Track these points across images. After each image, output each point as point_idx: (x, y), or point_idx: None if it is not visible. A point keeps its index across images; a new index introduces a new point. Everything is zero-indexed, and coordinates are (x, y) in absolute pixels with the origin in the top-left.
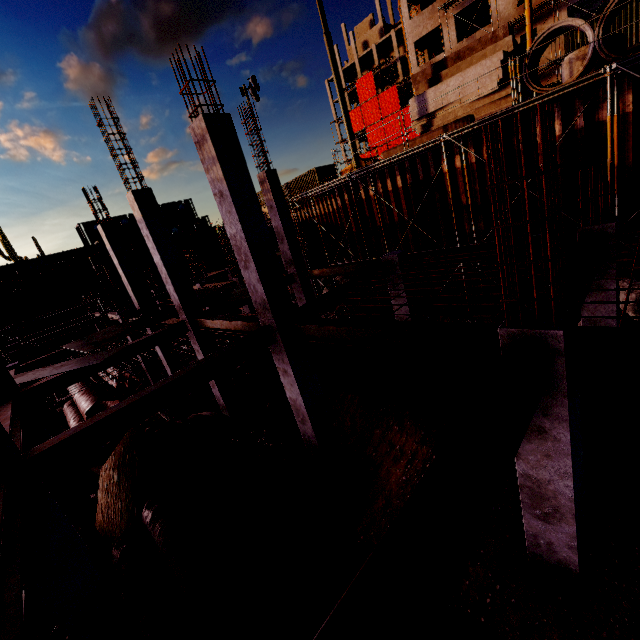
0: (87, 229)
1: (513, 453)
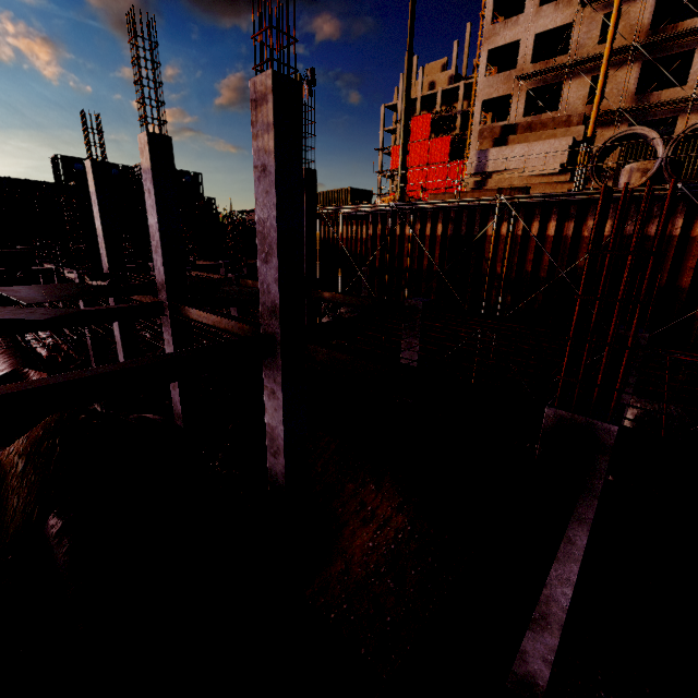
0: (65, 164)
1: (555, 550)
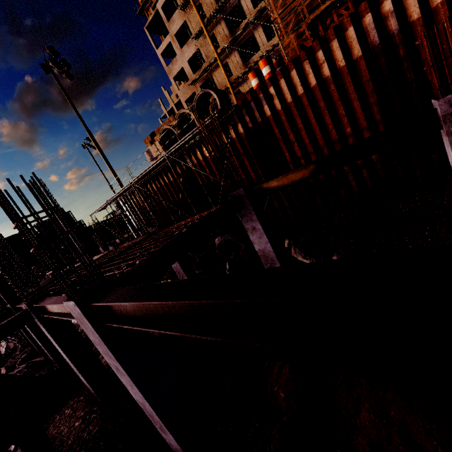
0: None
1: None
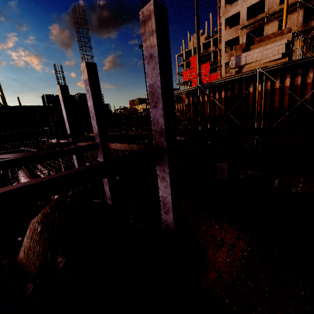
0: (47, 98)
1: None
